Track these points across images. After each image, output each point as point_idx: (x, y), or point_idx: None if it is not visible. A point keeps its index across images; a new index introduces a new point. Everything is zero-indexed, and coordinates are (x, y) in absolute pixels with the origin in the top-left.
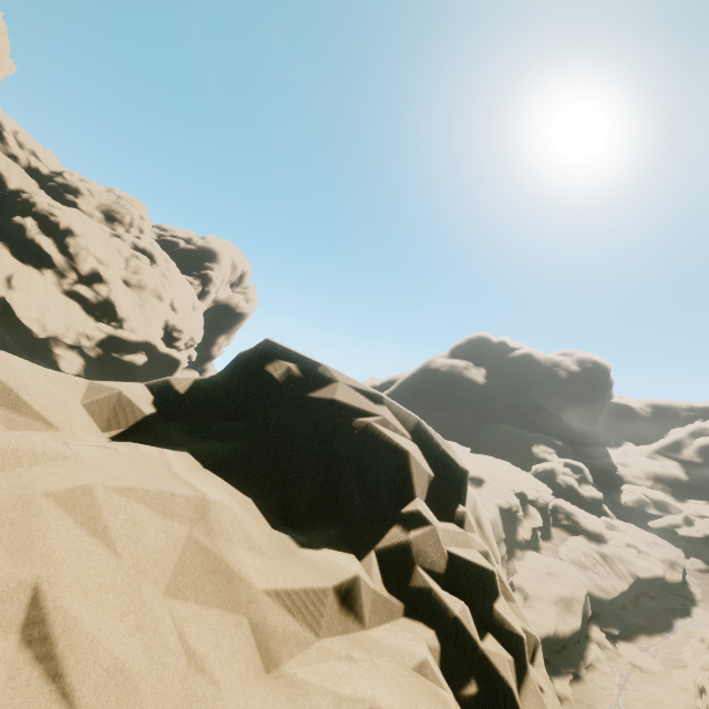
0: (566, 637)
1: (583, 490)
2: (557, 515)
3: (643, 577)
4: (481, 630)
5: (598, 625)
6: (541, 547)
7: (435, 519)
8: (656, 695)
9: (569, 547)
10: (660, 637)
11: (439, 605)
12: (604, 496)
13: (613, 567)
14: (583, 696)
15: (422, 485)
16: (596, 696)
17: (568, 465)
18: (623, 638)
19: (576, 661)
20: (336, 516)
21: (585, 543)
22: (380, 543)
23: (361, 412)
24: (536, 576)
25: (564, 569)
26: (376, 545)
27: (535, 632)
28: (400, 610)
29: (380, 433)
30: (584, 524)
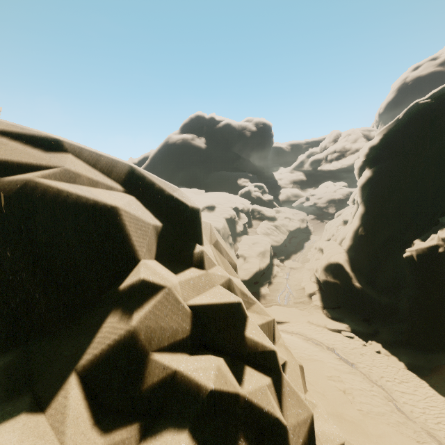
0: (264, 269)
1: (264, 197)
2: (254, 214)
3: (292, 230)
4: (238, 370)
5: (276, 257)
6: (248, 232)
7: (170, 274)
8: (300, 276)
9: (261, 227)
10: (300, 253)
11: (188, 388)
12: (274, 198)
13: (280, 230)
14: (273, 289)
15: (147, 242)
16: (278, 287)
17: (256, 186)
18: (286, 259)
19: (269, 277)
20: (2, 342)
21: (268, 223)
22: (86, 355)
23: (12, 167)
24: (248, 247)
25: (260, 239)
26: (78, 362)
27: (251, 272)
28: (132, 440)
29: (58, 193)
30: (266, 214)
